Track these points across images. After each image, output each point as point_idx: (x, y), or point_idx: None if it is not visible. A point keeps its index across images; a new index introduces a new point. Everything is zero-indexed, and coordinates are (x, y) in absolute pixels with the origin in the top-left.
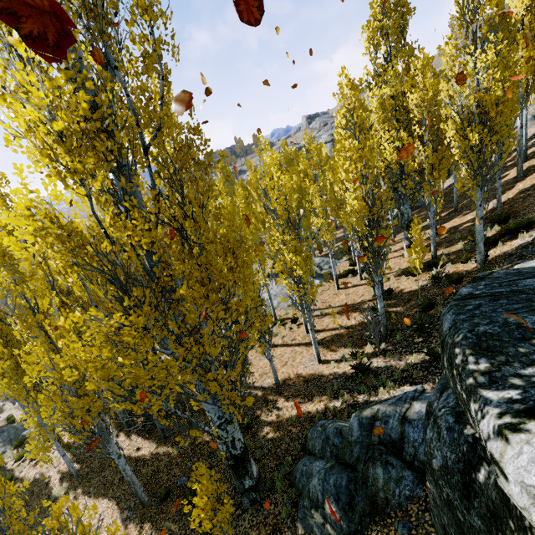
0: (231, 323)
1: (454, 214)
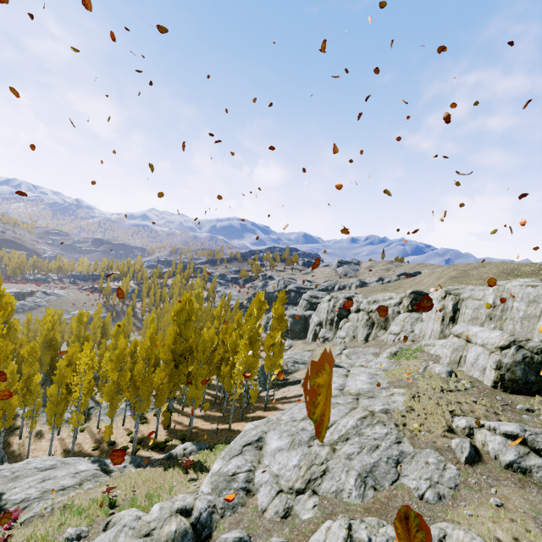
0: None
1: (218, 418)
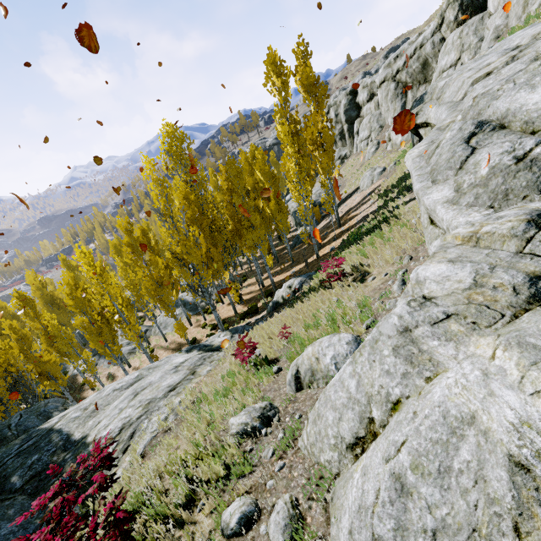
0: (31, 383)
1: (289, 267)
